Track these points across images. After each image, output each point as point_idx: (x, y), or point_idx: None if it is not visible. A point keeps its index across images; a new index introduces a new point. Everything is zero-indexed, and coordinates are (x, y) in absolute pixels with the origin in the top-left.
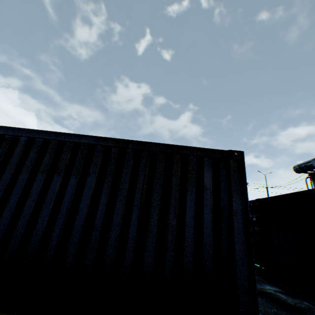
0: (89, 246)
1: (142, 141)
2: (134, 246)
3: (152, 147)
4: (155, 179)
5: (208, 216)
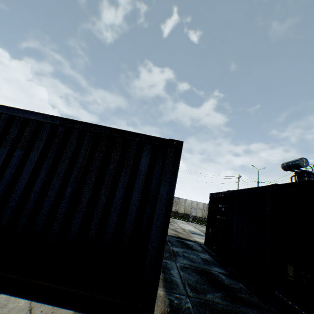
0: (24, 212)
1: (89, 123)
2: (63, 217)
3: (97, 130)
4: (94, 160)
5: (136, 198)
